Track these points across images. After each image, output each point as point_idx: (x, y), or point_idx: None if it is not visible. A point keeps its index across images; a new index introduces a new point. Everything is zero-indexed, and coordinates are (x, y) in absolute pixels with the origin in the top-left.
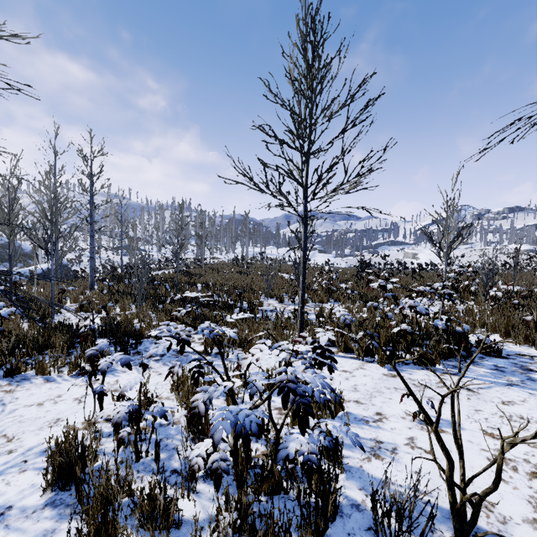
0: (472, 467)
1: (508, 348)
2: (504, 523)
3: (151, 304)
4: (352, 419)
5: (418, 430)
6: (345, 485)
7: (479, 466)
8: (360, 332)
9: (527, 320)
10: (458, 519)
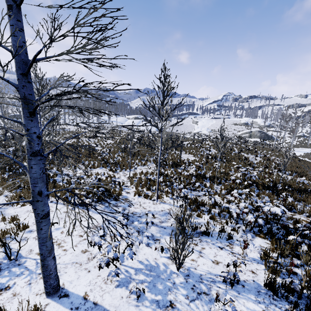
0: None
1: (128, 195)
2: (30, 254)
3: (2, 173)
4: (28, 231)
5: None
6: (0, 250)
7: None
8: (64, 196)
9: (142, 183)
10: (7, 255)
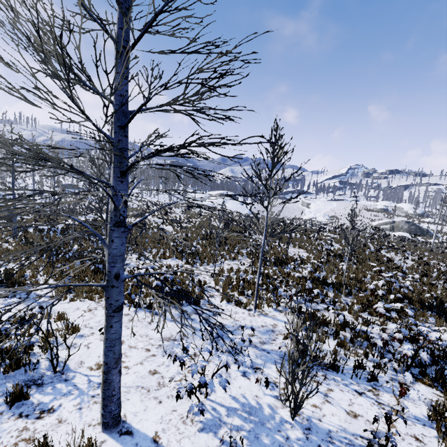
0: (95, 352)
1: (213, 300)
2: (80, 367)
3: (48, 256)
4: (78, 335)
5: (98, 340)
6: (42, 357)
7: (98, 352)
8: (126, 292)
9: (233, 284)
10: (52, 365)
